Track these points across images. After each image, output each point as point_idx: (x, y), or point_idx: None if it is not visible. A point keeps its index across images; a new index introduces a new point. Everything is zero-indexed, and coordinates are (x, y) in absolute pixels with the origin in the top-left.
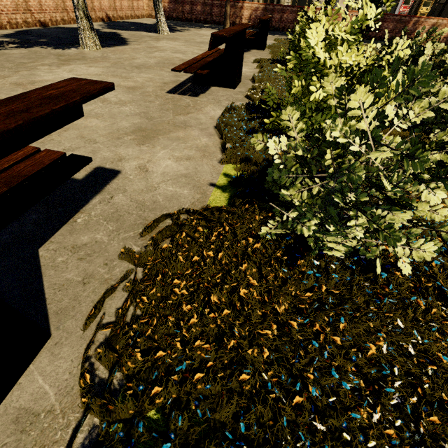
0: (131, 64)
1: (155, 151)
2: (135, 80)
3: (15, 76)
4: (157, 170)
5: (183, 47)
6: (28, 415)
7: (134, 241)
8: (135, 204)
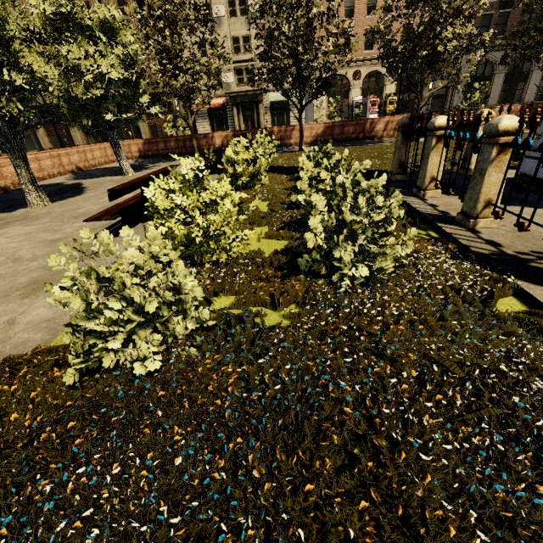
0: (72, 214)
1: (35, 302)
2: (65, 231)
3: None
4: (25, 320)
5: None
6: None
7: None
8: None
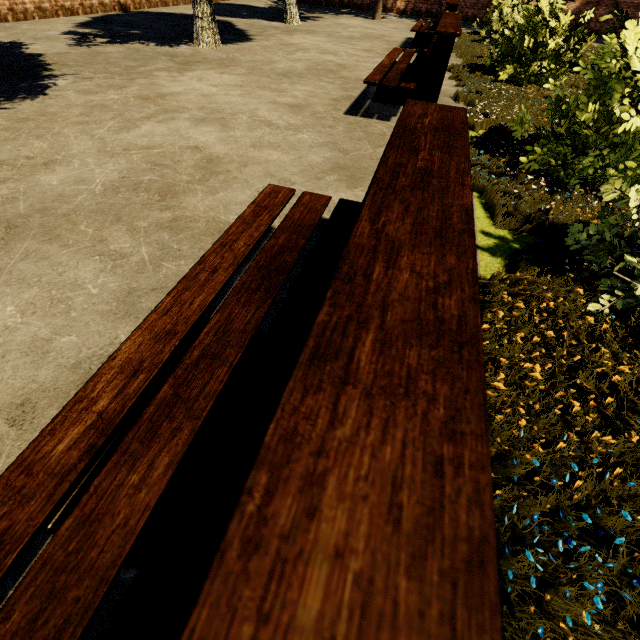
0: (273, 70)
1: None
2: (292, 94)
3: (134, 86)
4: None
5: (330, 45)
6: None
7: None
8: None
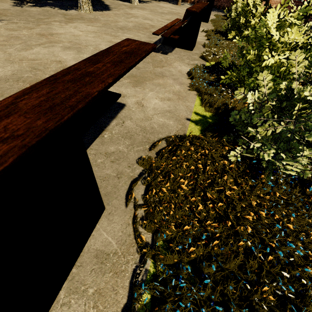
0: (116, 25)
1: (145, 92)
2: (121, 38)
3: (38, 28)
4: (150, 106)
5: (150, 16)
6: (102, 254)
7: (144, 153)
8: (139, 128)
